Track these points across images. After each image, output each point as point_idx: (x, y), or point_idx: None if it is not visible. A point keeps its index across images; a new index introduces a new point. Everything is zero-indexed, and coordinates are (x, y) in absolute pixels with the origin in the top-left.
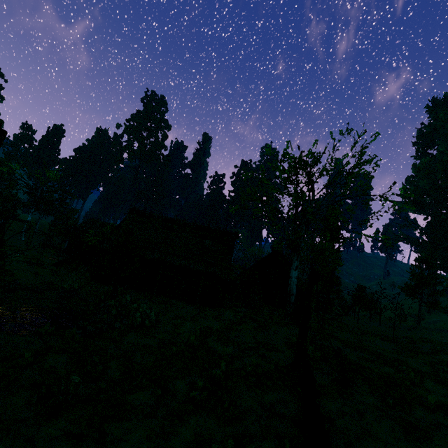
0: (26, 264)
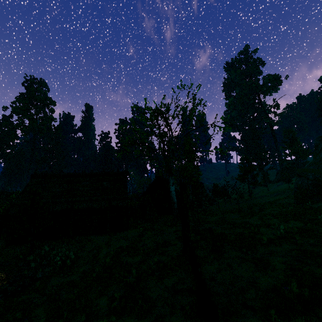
0: None
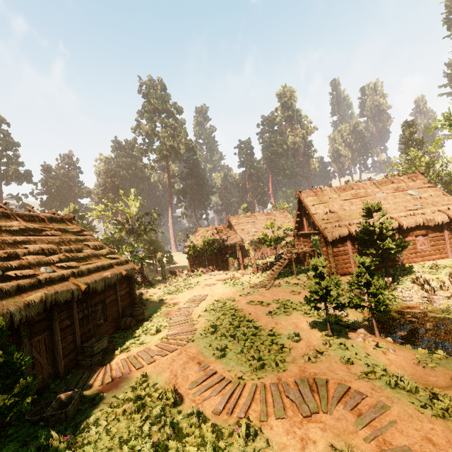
0: (259, 289)
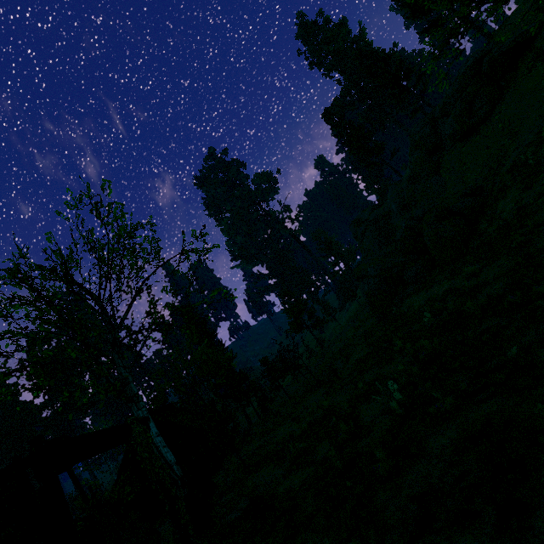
0: None
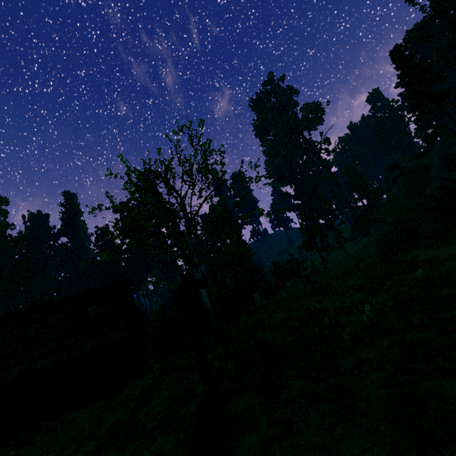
0: None
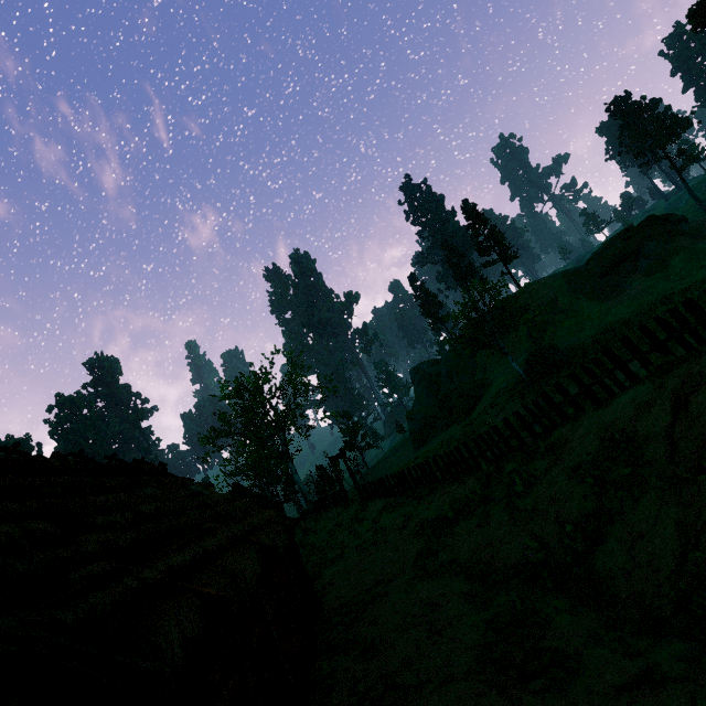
0: None
